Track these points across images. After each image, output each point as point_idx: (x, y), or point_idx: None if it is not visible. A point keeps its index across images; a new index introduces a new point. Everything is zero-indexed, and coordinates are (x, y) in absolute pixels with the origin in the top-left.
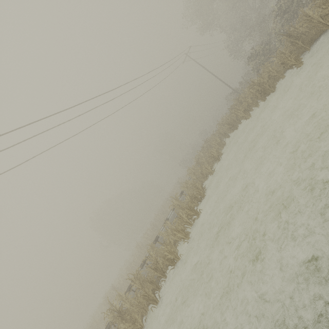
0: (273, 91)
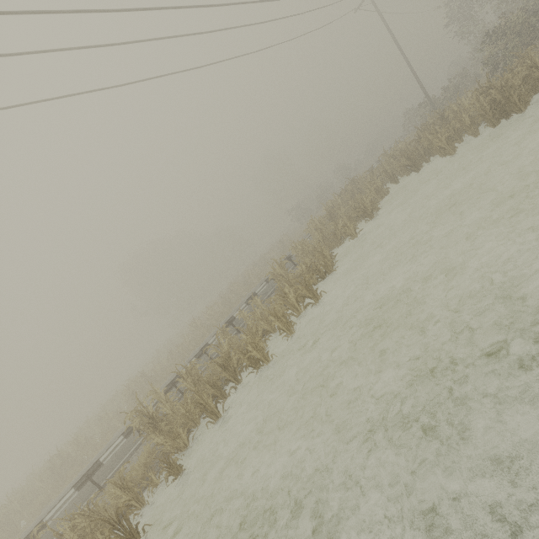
0: (521, 110)
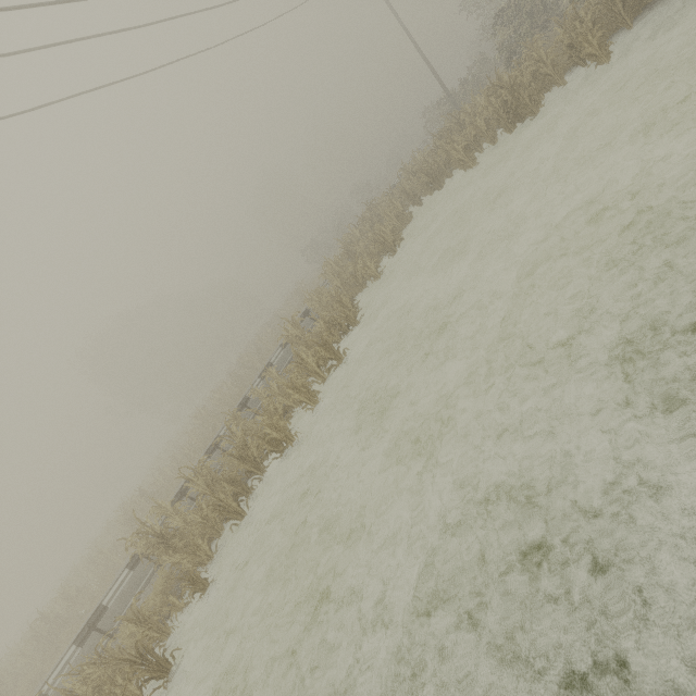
0: (534, 112)
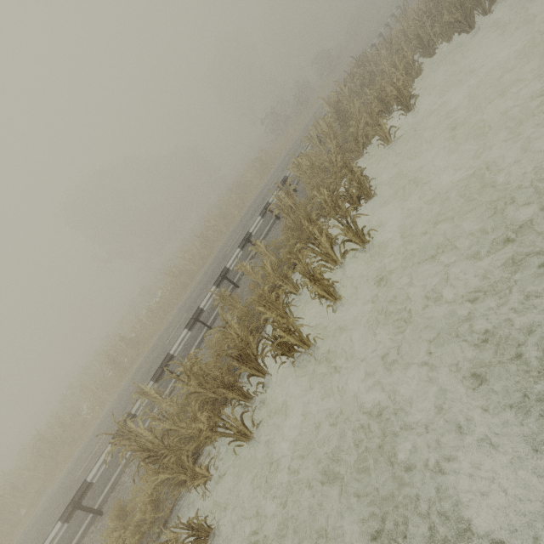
0: None
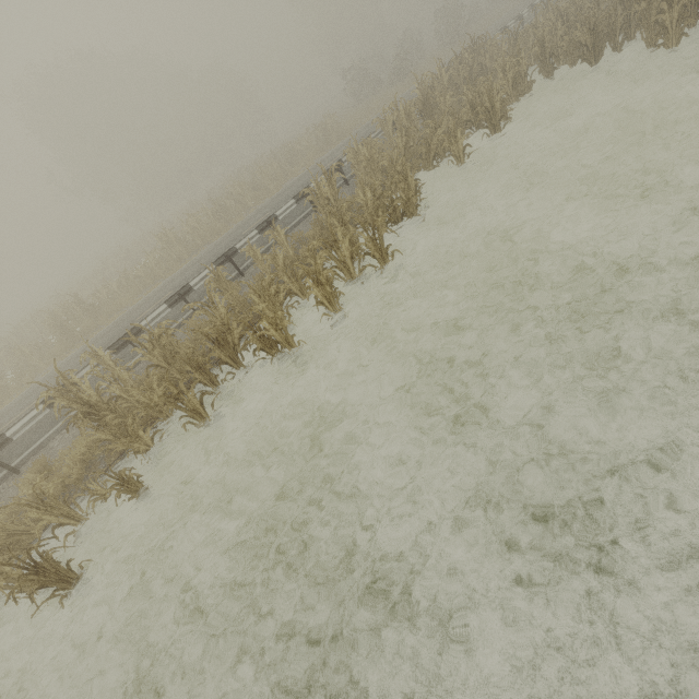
0: None
